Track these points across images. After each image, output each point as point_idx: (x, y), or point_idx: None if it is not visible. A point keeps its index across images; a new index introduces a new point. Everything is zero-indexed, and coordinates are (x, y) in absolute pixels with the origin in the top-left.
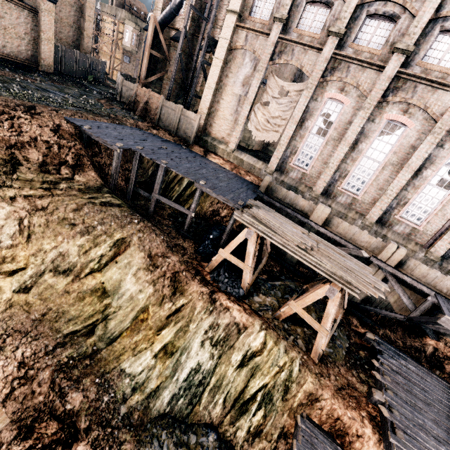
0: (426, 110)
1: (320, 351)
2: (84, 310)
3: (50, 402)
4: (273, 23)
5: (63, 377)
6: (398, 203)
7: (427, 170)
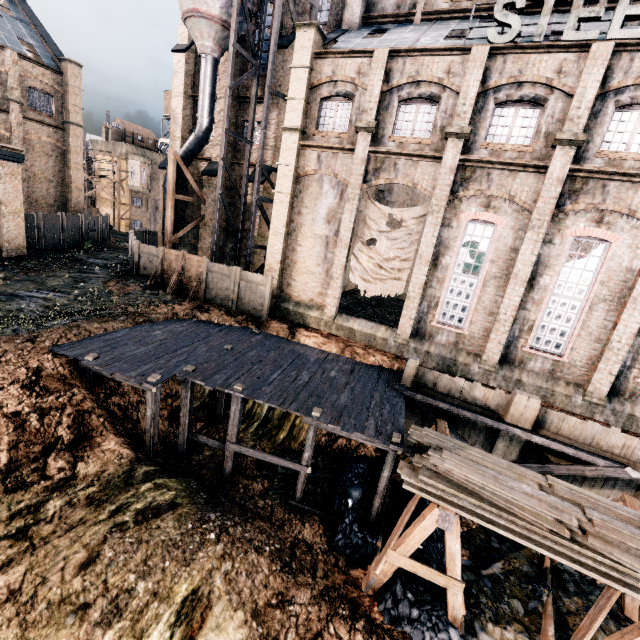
0: (633, 215)
1: None
2: None
3: None
4: (356, 134)
5: None
6: (634, 358)
7: None
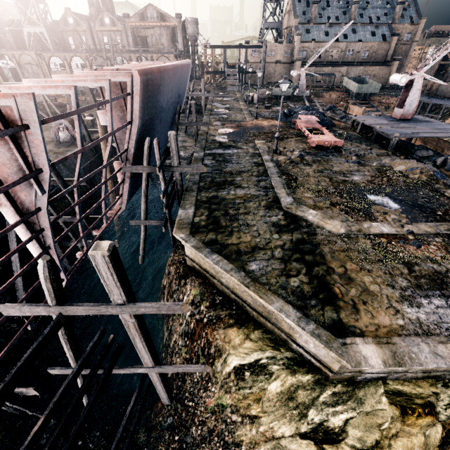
0: None
1: None
2: None
3: None
4: None
5: None
6: None
7: None
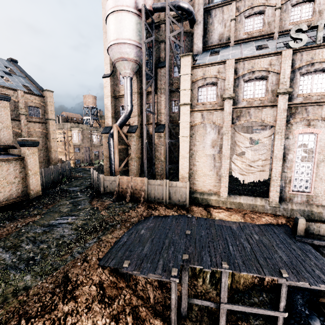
0: None
1: None
2: None
3: None
4: (221, 101)
5: None
6: None
7: None
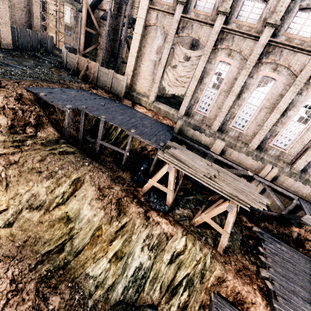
0: (289, 68)
1: (224, 246)
2: (54, 234)
3: (36, 305)
4: (176, 5)
5: (44, 286)
6: (271, 135)
7: (291, 111)
